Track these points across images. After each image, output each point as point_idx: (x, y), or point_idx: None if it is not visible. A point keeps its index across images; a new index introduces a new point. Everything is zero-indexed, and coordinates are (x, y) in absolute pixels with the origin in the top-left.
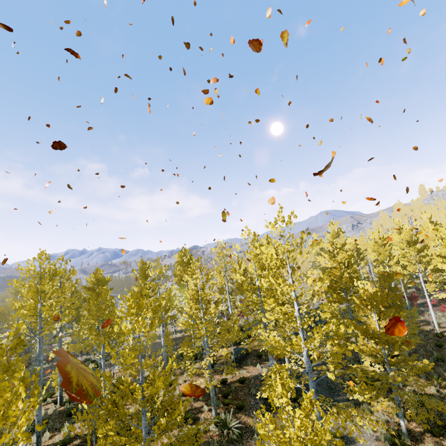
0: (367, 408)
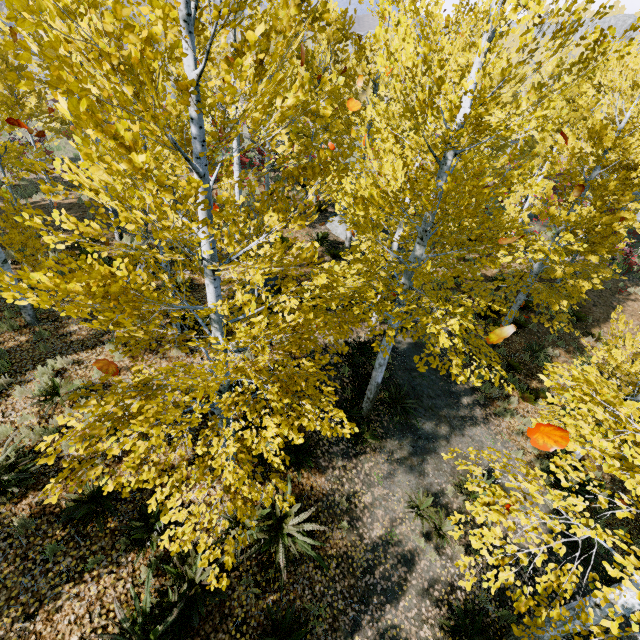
0: (503, 407)
